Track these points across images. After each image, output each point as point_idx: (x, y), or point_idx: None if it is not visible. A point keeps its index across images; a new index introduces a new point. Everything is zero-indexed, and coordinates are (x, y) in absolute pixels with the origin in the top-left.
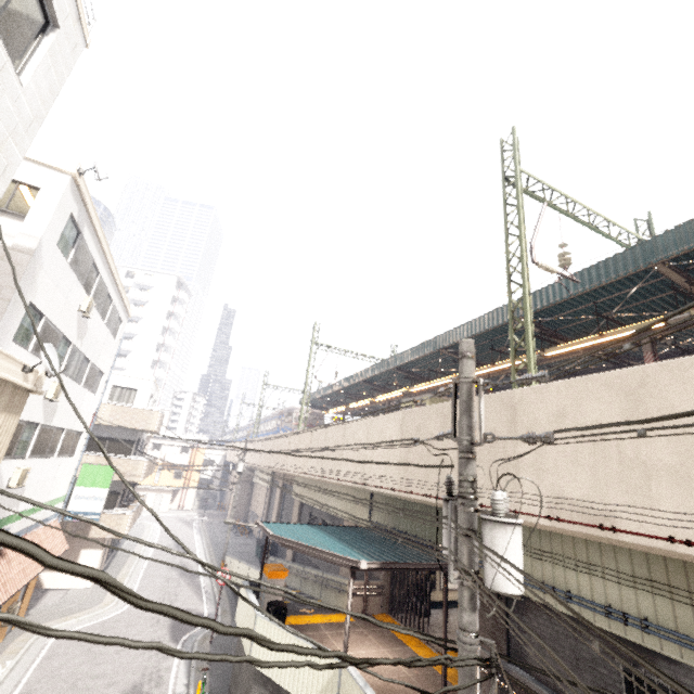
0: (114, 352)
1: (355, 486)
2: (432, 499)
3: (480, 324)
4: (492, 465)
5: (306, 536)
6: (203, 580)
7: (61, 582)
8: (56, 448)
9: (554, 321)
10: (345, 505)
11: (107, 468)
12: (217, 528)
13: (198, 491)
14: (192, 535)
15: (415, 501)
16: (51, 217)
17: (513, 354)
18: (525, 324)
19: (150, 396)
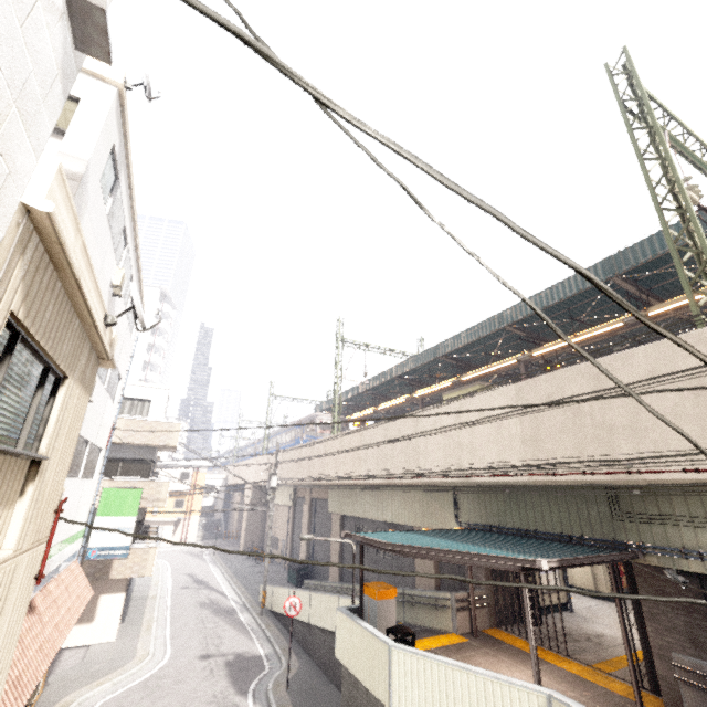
0: (129, 354)
1: (448, 481)
2: (596, 476)
3: (565, 289)
4: (706, 419)
5: (420, 542)
6: (242, 616)
7: (77, 639)
8: (80, 466)
9: (651, 277)
10: (413, 510)
11: (133, 492)
12: (232, 558)
13: (200, 520)
14: (207, 567)
15: (563, 483)
16: (98, 136)
17: (690, 288)
18: (704, 251)
19: (165, 407)
